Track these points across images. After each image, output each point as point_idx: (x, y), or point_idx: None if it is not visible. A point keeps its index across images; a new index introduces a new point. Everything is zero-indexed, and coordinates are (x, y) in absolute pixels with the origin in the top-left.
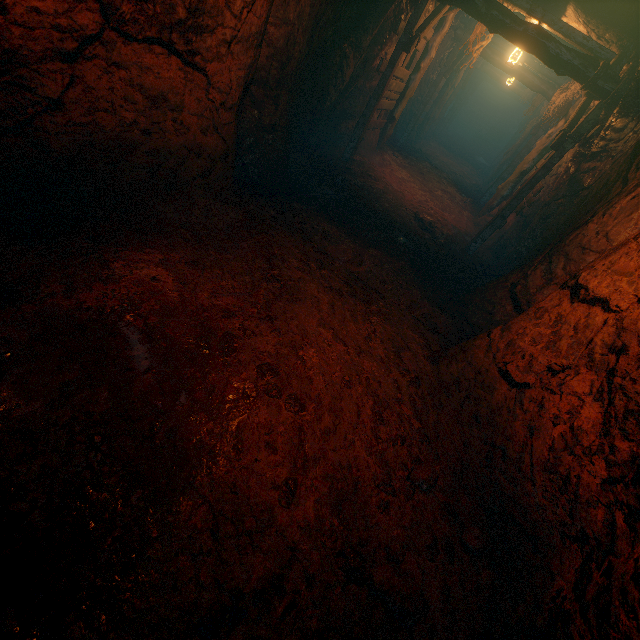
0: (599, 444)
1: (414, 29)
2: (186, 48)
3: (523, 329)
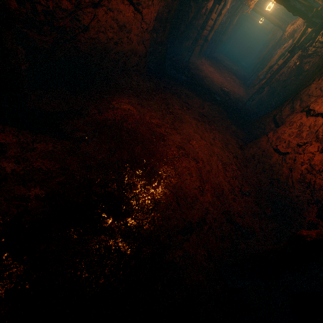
0: None
1: None
2: (136, 1)
3: (284, 131)
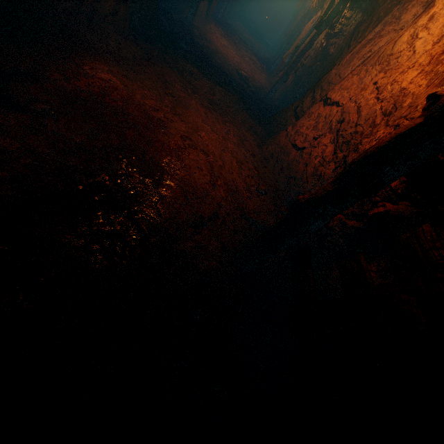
0: (332, 158)
1: None
2: None
3: (302, 124)
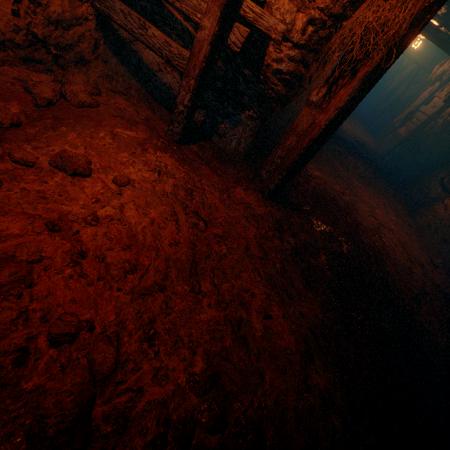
0: None
1: None
2: None
3: None
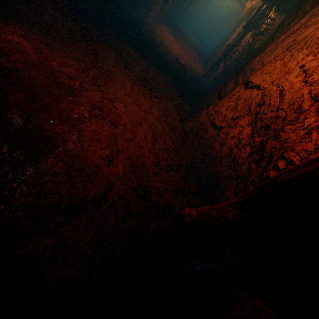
0: (249, 141)
1: None
2: None
3: (223, 104)
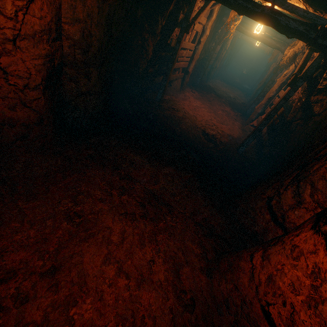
0: None
1: (190, 18)
2: None
3: (281, 265)
